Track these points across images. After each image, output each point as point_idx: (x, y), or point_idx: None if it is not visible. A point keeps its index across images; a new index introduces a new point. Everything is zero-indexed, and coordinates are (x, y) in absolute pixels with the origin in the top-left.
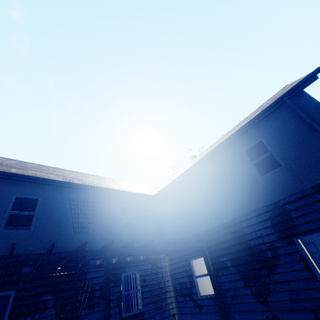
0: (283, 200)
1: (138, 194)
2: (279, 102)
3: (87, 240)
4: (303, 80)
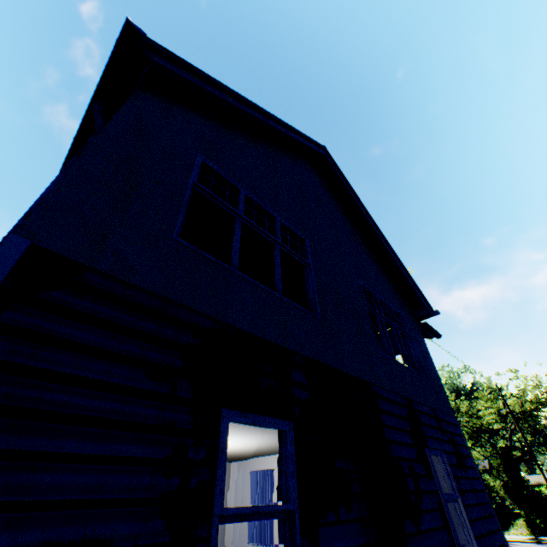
0: None
1: None
2: (93, 112)
3: None
4: (112, 55)
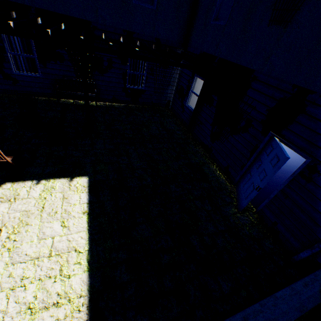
0: (318, 96)
1: None
2: None
3: (89, 2)
4: None
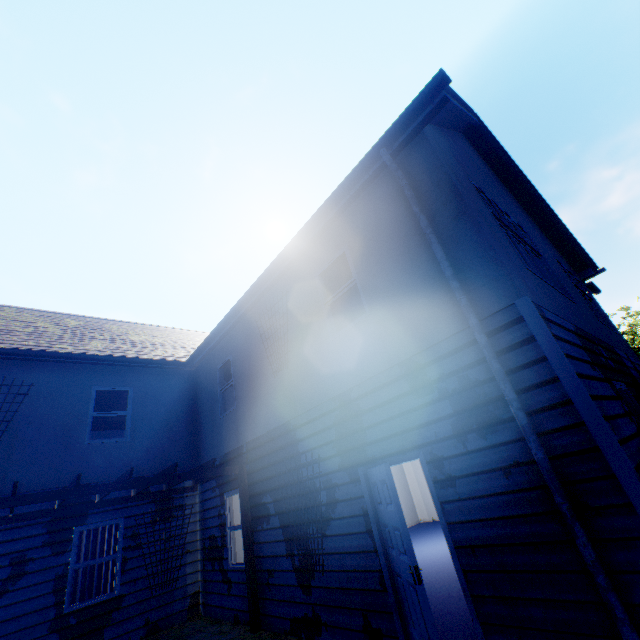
0: (357, 388)
1: (143, 362)
2: (373, 160)
3: None
4: (413, 105)
